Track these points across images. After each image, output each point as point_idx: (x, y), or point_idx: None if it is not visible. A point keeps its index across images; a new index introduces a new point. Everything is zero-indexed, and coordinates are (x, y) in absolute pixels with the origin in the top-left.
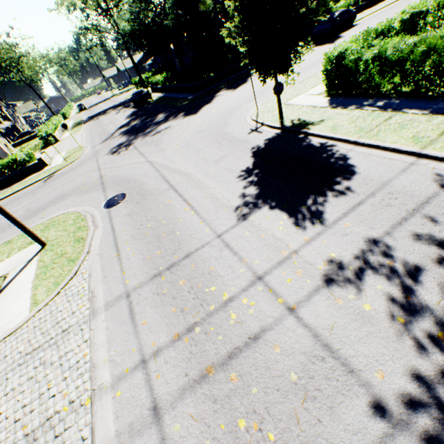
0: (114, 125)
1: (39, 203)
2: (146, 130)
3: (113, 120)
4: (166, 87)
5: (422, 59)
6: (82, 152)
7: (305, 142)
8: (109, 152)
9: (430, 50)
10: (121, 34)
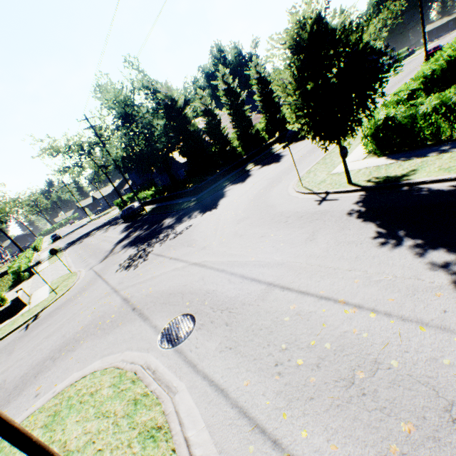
0: (108, 241)
1: (22, 367)
2: (159, 235)
3: (104, 238)
4: (158, 198)
5: None
6: (76, 278)
7: (424, 190)
8: (120, 268)
9: None
10: (114, 159)
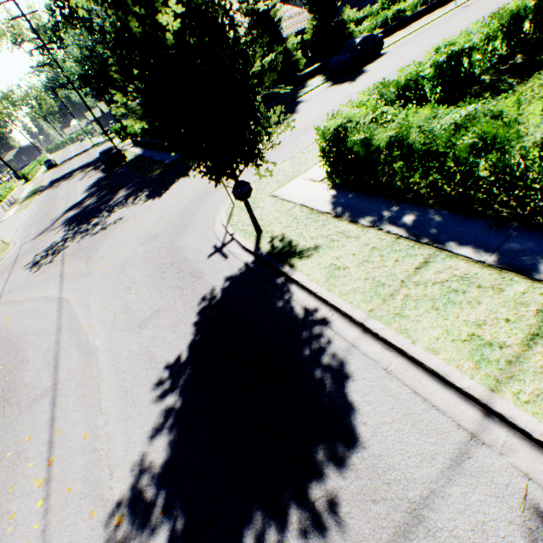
0: (66, 202)
1: None
2: (94, 219)
3: (71, 191)
4: (146, 142)
5: (471, 156)
6: (1, 257)
7: (283, 300)
8: (31, 262)
9: (485, 145)
10: (68, 77)
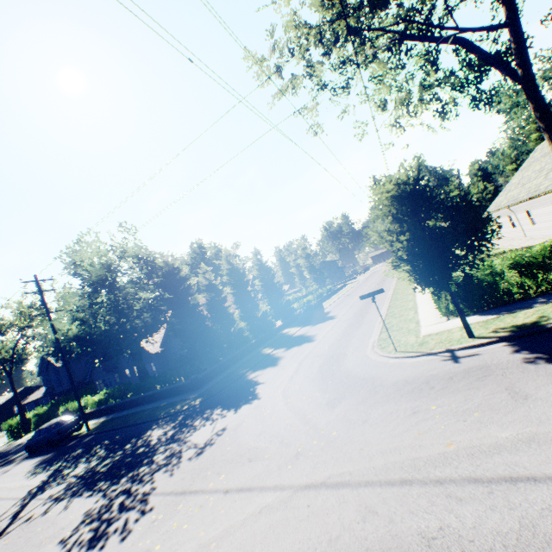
0: None
1: None
2: (152, 457)
3: None
4: (112, 405)
5: None
6: None
7: None
8: (67, 548)
9: None
10: (59, 338)
